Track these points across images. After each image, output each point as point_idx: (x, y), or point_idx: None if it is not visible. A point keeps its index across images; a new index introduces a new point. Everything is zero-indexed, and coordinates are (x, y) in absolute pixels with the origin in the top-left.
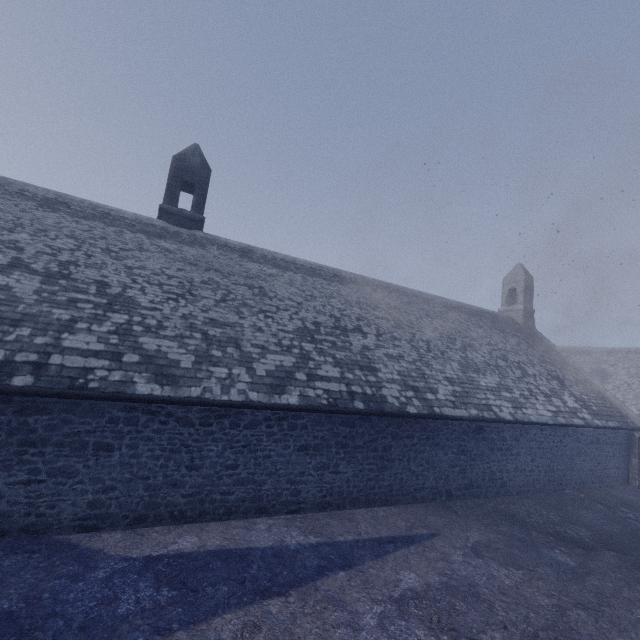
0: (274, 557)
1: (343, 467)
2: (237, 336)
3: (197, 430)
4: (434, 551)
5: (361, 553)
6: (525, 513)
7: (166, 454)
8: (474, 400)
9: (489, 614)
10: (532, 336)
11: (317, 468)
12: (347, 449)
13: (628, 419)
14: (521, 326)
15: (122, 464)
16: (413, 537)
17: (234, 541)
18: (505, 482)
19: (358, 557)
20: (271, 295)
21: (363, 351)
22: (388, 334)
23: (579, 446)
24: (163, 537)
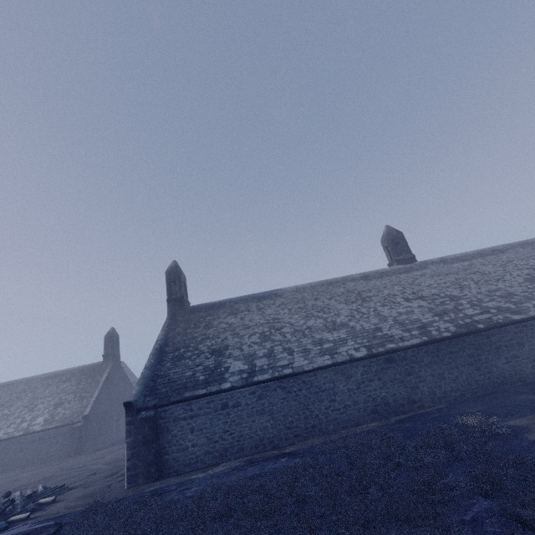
0: None
1: None
2: (508, 292)
3: None
4: None
5: None
6: None
7: None
8: None
9: None
10: None
11: None
12: None
13: None
14: None
15: (530, 349)
16: None
17: None
18: None
19: None
20: (487, 272)
21: None
22: None
23: None
24: None
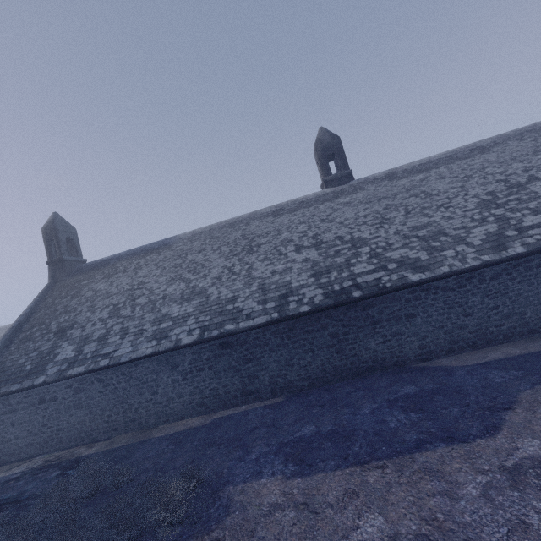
0: None
1: None
2: (438, 229)
3: (458, 292)
4: None
5: None
6: None
7: (446, 311)
8: None
9: None
10: None
11: None
12: None
13: None
14: None
15: (424, 323)
16: None
17: (530, 349)
18: None
19: None
20: (435, 193)
21: None
22: None
23: None
24: (474, 356)
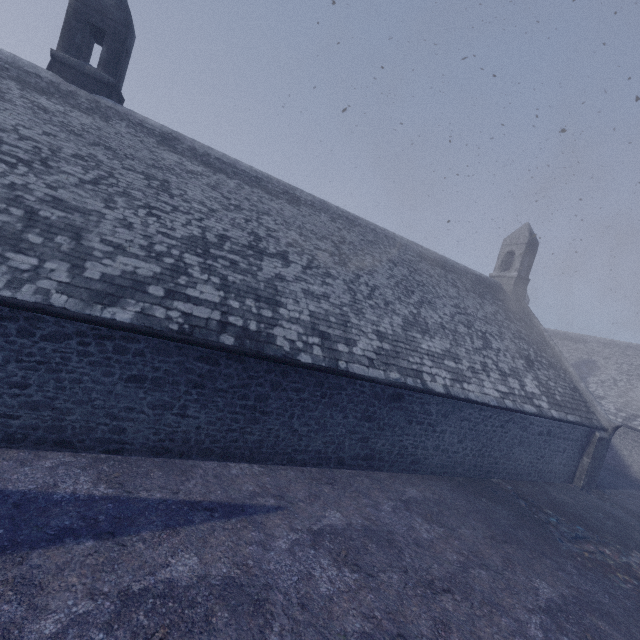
0: (13, 506)
1: (194, 411)
2: (85, 226)
3: None
4: (258, 530)
5: (150, 519)
6: (423, 498)
7: None
8: (402, 362)
9: (253, 637)
10: (517, 309)
11: (154, 406)
12: (203, 390)
13: (594, 416)
14: (508, 296)
15: None
16: (247, 507)
17: None
18: (418, 459)
19: (140, 523)
20: (175, 193)
21: (273, 280)
22: (322, 269)
23: (524, 435)
24: None
